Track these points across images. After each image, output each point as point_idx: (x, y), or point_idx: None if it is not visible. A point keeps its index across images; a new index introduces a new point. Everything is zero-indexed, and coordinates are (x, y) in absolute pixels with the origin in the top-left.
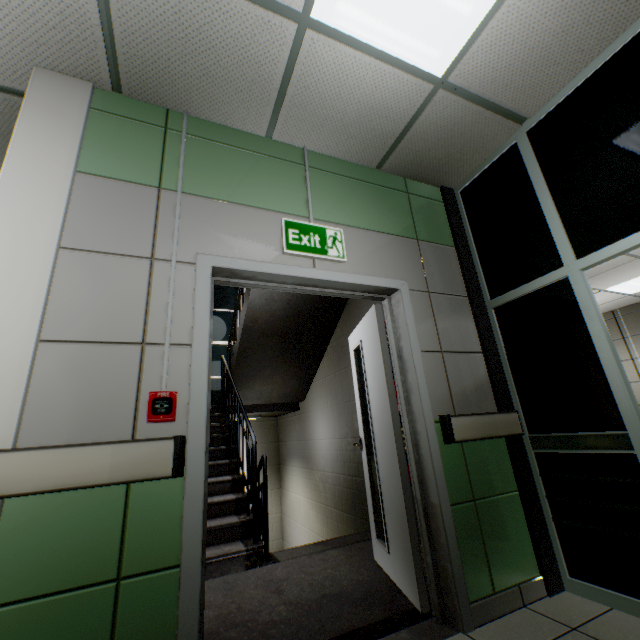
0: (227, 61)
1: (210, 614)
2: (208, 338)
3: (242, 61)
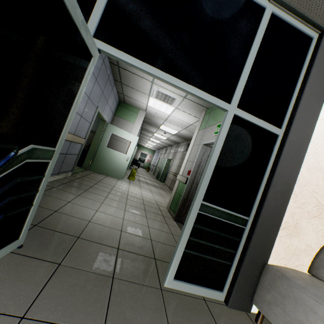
0: None
1: None
2: (196, 160)
3: None
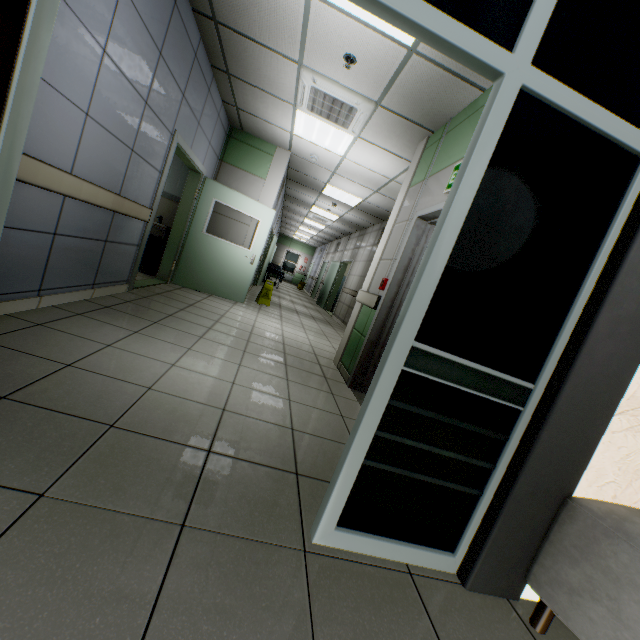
0: (427, 90)
1: None
2: (401, 256)
3: (428, 84)
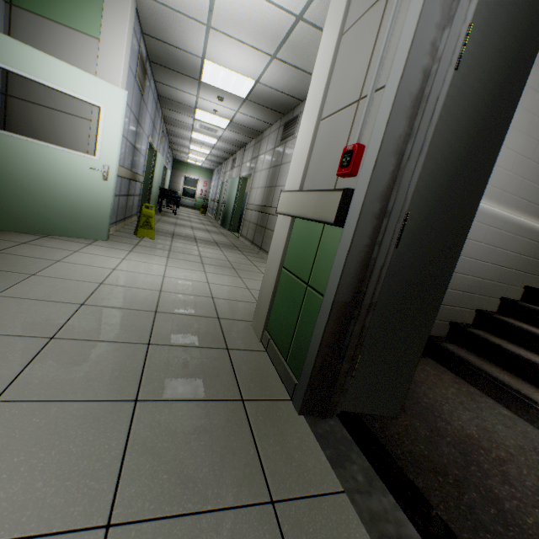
0: None
1: (468, 429)
2: (403, 64)
3: None
